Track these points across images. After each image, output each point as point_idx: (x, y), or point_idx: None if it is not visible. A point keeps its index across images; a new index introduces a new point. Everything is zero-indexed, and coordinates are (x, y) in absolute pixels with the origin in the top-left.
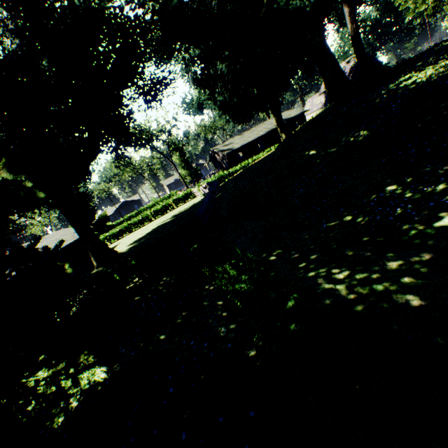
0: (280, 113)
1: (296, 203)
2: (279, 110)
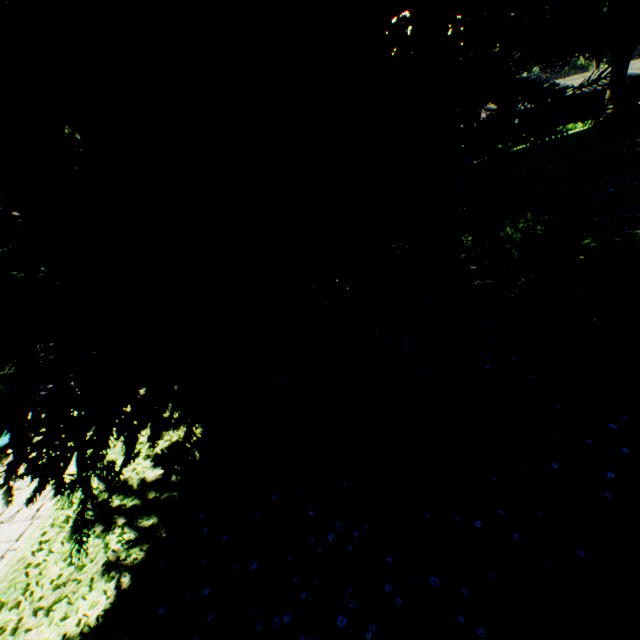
0: (627, 62)
1: (594, 204)
2: (629, 55)
